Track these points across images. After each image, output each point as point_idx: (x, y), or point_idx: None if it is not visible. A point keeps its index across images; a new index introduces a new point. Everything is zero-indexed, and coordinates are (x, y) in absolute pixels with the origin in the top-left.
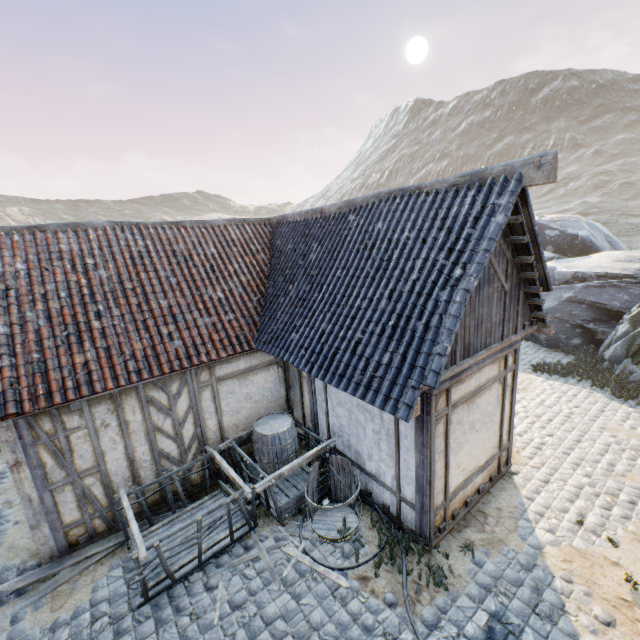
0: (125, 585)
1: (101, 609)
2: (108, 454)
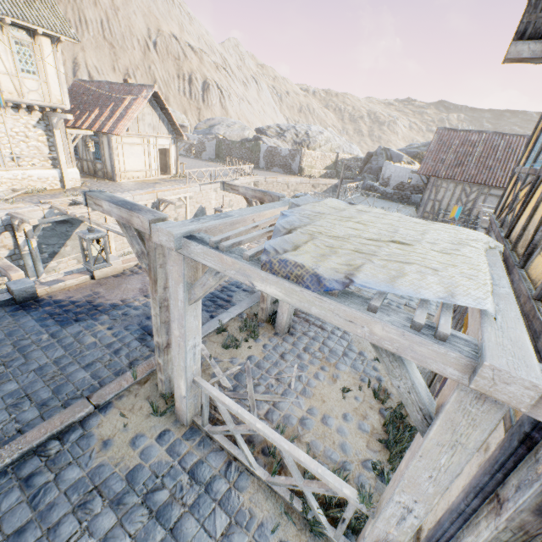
0: None
1: None
2: (444, 199)
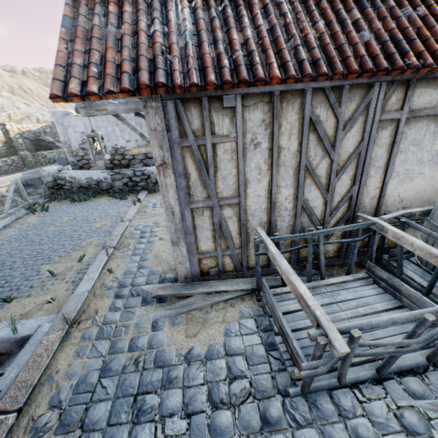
0: (262, 346)
1: (237, 365)
2: (250, 186)
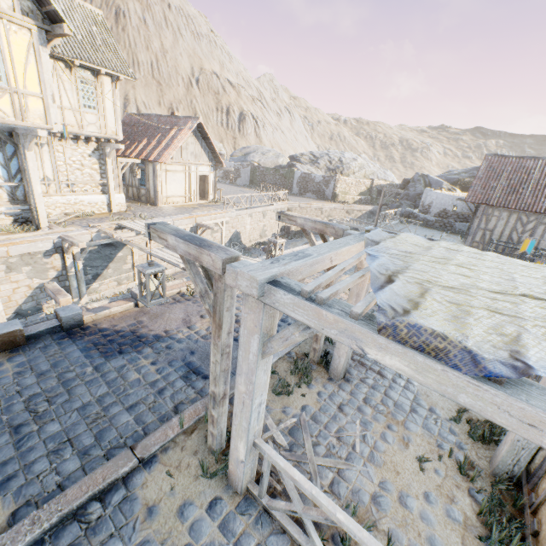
0: None
1: None
2: (496, 228)
